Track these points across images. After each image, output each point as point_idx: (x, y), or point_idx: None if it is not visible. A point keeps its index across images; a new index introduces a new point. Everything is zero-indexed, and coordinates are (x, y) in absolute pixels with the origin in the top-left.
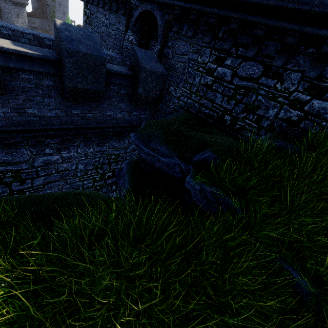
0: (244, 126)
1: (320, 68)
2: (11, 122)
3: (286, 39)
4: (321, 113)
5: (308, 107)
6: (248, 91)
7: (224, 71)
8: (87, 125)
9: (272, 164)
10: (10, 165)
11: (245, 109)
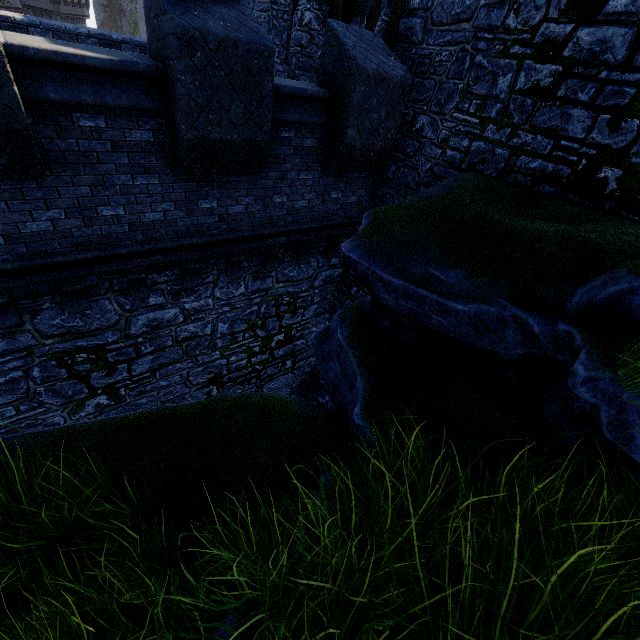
0: None
1: None
2: (70, 243)
3: None
4: None
5: None
6: None
7: (602, 36)
8: (232, 233)
9: None
10: (82, 337)
11: None
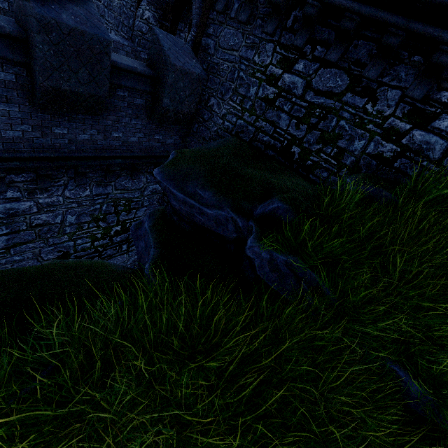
0: (319, 162)
1: (428, 86)
2: None
3: (386, 38)
4: (423, 148)
5: (407, 140)
6: (327, 112)
7: (293, 80)
8: (79, 153)
9: (372, 222)
10: None
11: (321, 138)
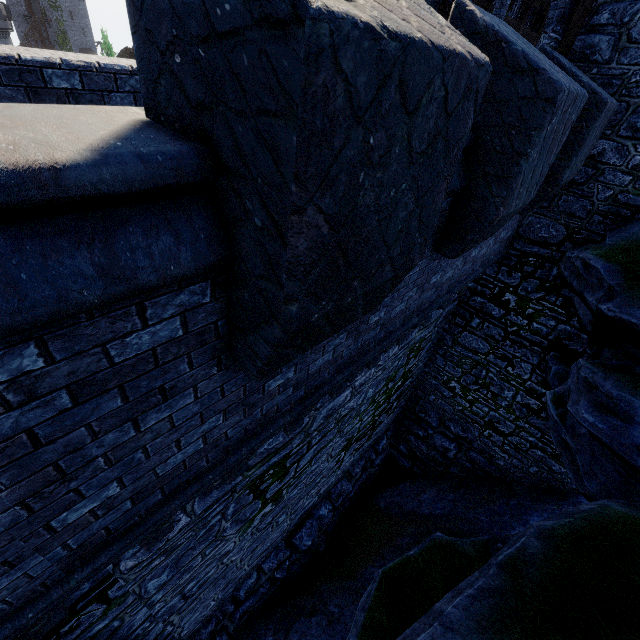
0: None
1: None
2: (335, 366)
3: None
4: None
5: None
6: None
7: None
8: (436, 301)
9: None
10: (276, 453)
11: None
